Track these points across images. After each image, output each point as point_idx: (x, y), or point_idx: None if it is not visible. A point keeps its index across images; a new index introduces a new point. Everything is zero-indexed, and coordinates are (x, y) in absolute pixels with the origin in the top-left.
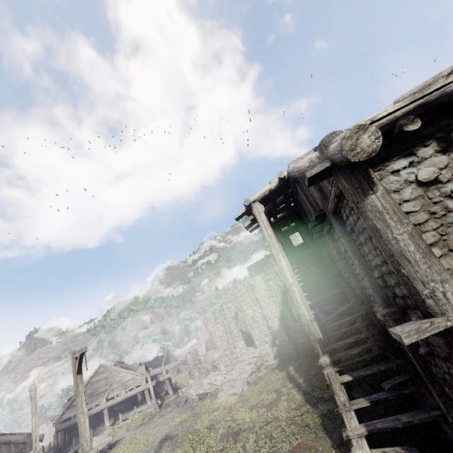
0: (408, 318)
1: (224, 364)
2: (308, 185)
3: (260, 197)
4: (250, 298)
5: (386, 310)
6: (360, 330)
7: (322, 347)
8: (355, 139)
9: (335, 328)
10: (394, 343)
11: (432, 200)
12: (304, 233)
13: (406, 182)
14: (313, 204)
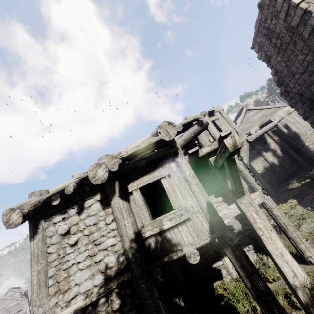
0: None
1: None
2: None
3: None
4: None
5: None
6: None
7: None
8: (9, 216)
9: None
10: None
11: (62, 246)
12: None
13: (56, 231)
14: None
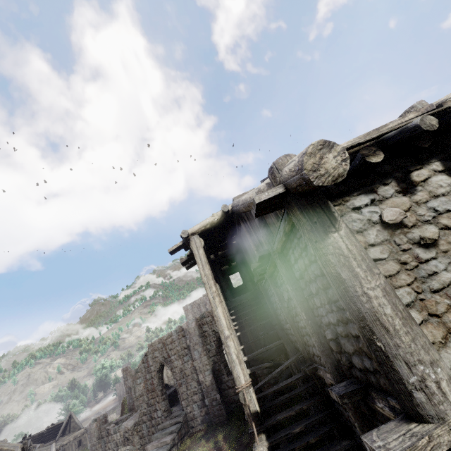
0: (370, 400)
1: (140, 435)
2: (256, 214)
3: (200, 229)
4: (181, 345)
5: (341, 385)
6: (295, 384)
7: (258, 423)
8: (319, 157)
9: (270, 382)
10: (340, 416)
11: (401, 247)
12: (244, 274)
13: (370, 222)
14: (257, 243)
